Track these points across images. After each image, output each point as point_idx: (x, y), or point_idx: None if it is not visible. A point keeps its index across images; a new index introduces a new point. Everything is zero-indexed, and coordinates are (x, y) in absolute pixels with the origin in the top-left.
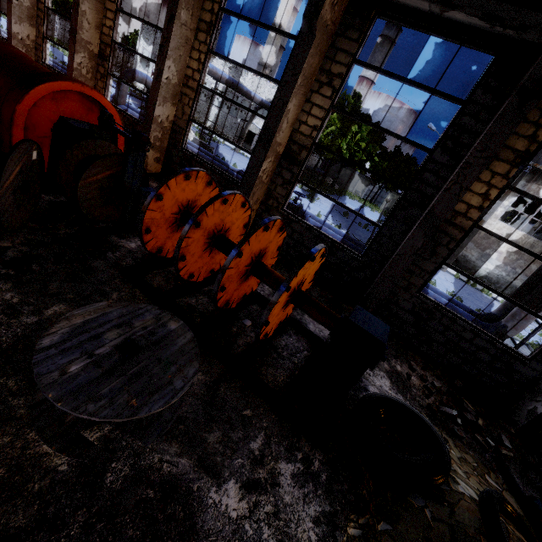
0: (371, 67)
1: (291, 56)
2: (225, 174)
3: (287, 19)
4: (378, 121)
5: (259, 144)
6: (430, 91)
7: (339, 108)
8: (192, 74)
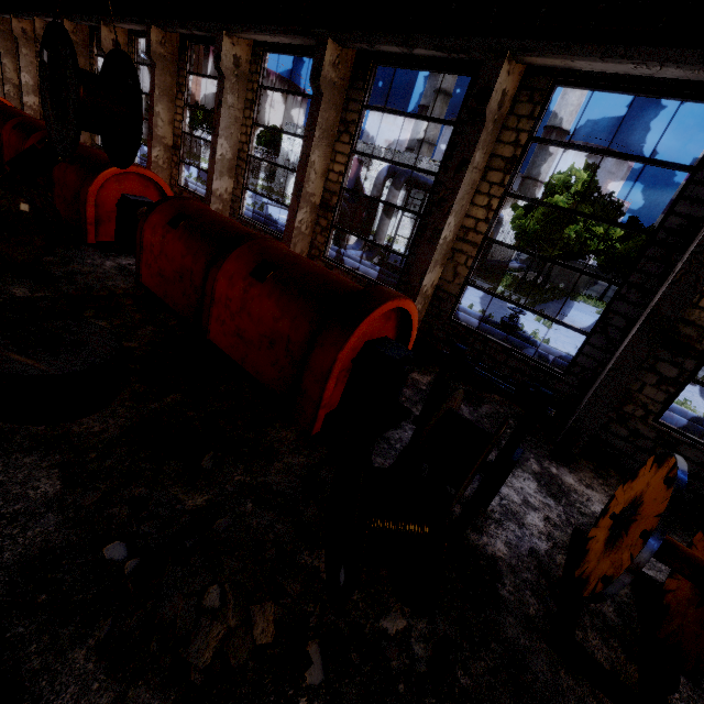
0: None
1: (682, 196)
2: (532, 359)
3: (454, 82)
4: (612, 191)
5: (636, 336)
6: None
7: None
8: (474, 225)
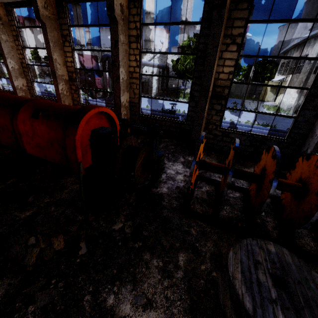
0: (262, 21)
1: (200, 35)
2: (173, 120)
3: None
4: None
5: (200, 97)
6: (313, 21)
7: (244, 55)
8: (134, 70)
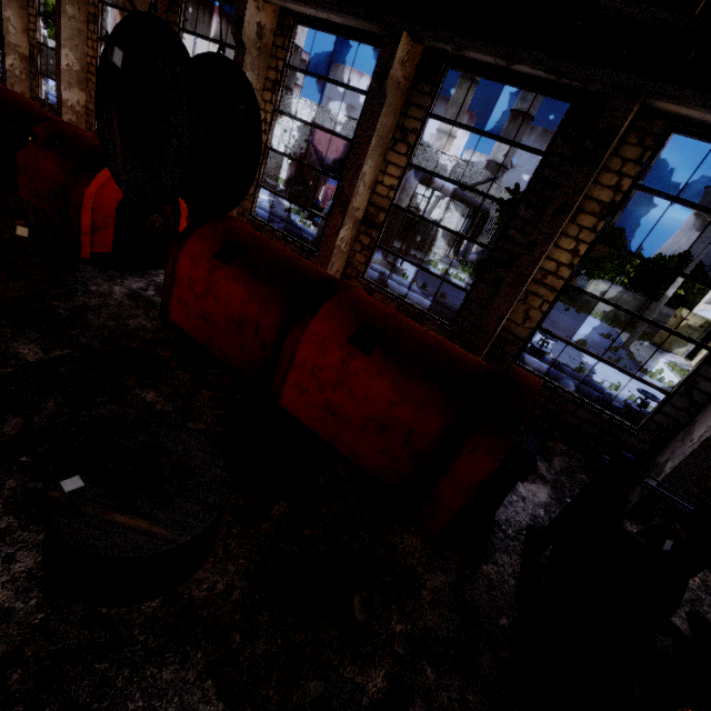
0: None
1: None
2: (604, 412)
3: None
4: None
5: None
6: None
7: None
8: (556, 269)
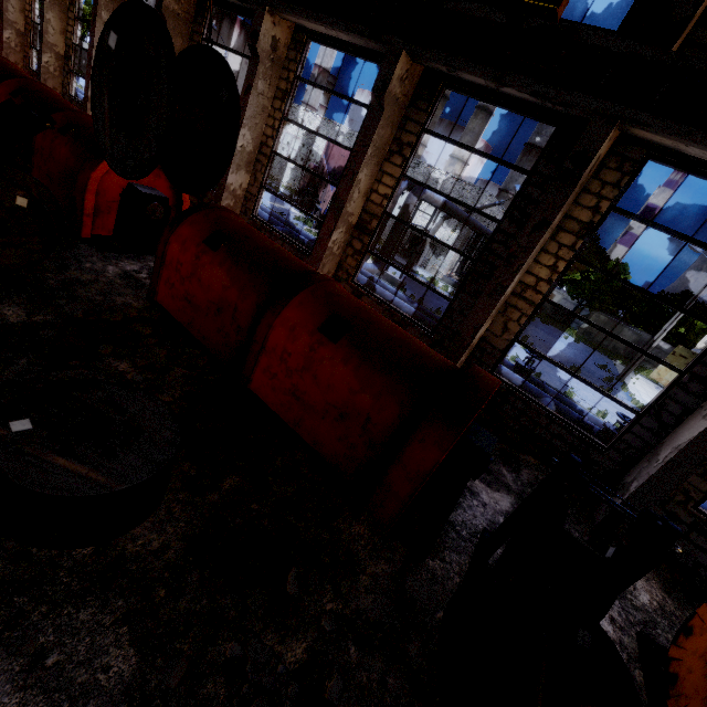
0: None
1: None
2: (575, 428)
3: None
4: None
5: (703, 433)
6: None
7: None
8: (535, 284)
